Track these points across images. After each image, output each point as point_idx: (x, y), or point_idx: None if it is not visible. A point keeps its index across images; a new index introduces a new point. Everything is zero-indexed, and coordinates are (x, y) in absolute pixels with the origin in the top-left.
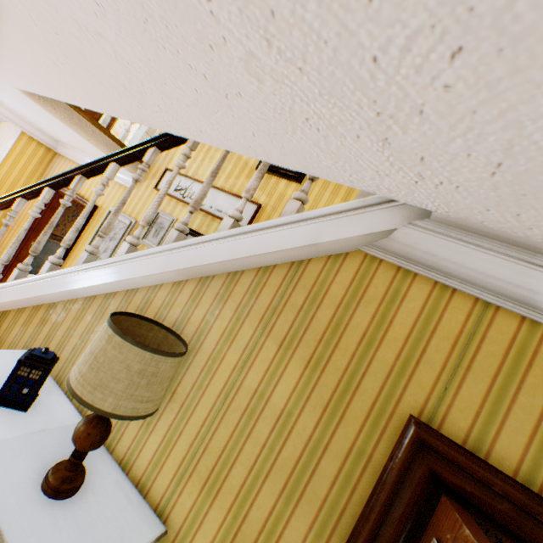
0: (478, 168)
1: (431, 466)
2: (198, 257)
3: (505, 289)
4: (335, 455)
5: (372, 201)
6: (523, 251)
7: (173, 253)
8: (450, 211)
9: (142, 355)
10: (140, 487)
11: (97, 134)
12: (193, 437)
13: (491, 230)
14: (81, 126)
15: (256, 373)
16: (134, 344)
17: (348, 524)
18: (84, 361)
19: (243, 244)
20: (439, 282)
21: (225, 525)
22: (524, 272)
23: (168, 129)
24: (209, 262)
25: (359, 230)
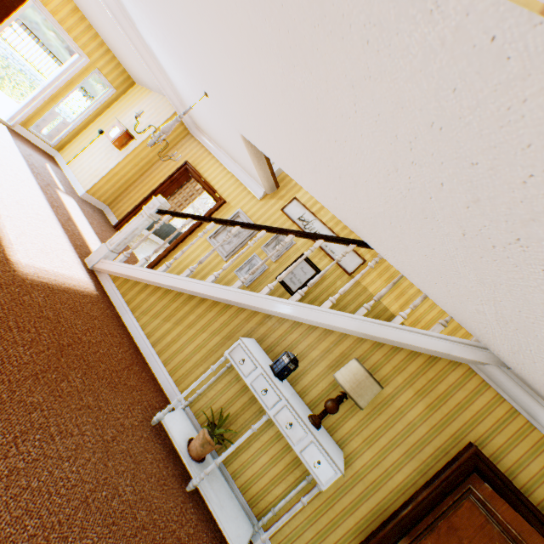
0: (541, 378)
1: (475, 461)
2: (379, 332)
3: (525, 408)
4: (432, 446)
5: (482, 345)
6: (539, 398)
7: (364, 323)
8: (519, 374)
9: (377, 387)
10: (327, 431)
11: (263, 164)
12: (361, 418)
13: (531, 387)
14: (258, 159)
15: (400, 401)
16: (377, 382)
17: (431, 472)
18: (352, 382)
19: (408, 337)
20: (499, 393)
21: (373, 458)
22: (535, 405)
23: (380, 253)
24: (386, 338)
25: (471, 357)
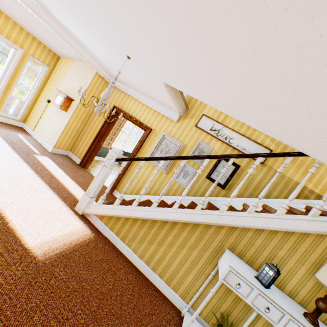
0: None
1: None
2: None
3: None
4: None
5: None
6: None
7: (321, 223)
8: None
9: None
10: None
11: (179, 98)
12: None
13: None
14: (175, 96)
15: None
16: None
17: None
18: None
19: None
20: None
21: None
22: None
23: (326, 163)
24: None
25: None
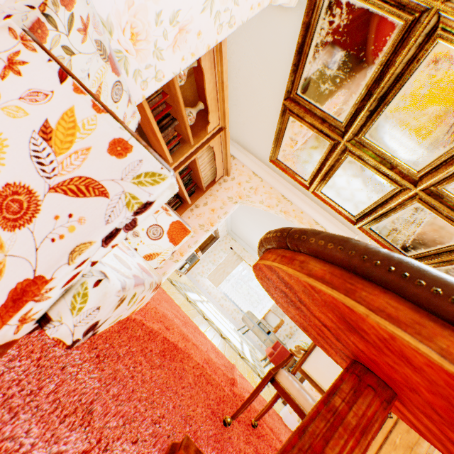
0: None
1: None
2: None
3: None
4: None
5: None
6: None
7: None
8: None
9: None
10: None
11: None
12: None
13: None
14: None
15: None
16: None
17: None
18: None
19: None
20: None
21: None
22: None
23: None
24: None
25: None
